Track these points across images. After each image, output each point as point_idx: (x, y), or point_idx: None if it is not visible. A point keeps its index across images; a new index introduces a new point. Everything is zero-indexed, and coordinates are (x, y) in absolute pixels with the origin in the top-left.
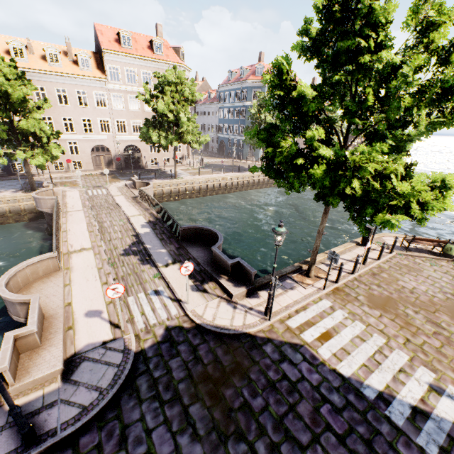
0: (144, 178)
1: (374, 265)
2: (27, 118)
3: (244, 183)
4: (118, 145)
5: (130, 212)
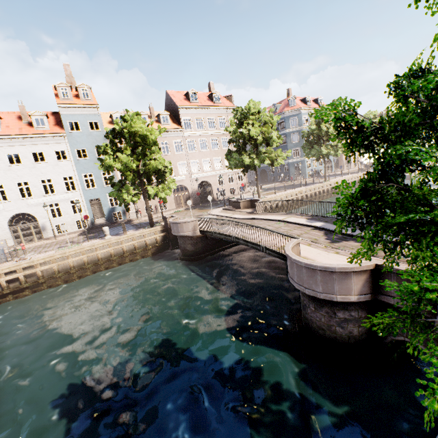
0: (228, 204)
1: None
2: (152, 159)
3: (316, 194)
4: (197, 181)
5: (274, 218)
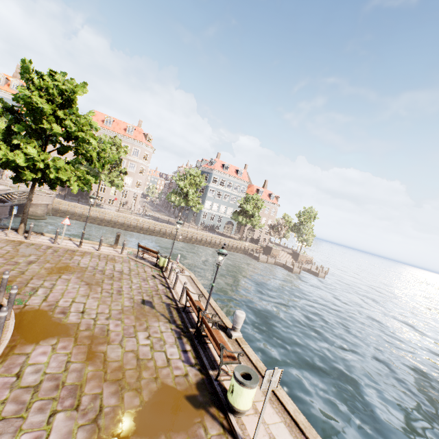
0: (73, 201)
1: (89, 251)
2: None
3: (155, 229)
4: None
5: None
